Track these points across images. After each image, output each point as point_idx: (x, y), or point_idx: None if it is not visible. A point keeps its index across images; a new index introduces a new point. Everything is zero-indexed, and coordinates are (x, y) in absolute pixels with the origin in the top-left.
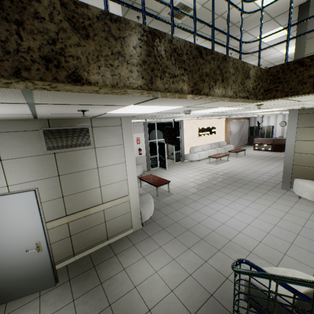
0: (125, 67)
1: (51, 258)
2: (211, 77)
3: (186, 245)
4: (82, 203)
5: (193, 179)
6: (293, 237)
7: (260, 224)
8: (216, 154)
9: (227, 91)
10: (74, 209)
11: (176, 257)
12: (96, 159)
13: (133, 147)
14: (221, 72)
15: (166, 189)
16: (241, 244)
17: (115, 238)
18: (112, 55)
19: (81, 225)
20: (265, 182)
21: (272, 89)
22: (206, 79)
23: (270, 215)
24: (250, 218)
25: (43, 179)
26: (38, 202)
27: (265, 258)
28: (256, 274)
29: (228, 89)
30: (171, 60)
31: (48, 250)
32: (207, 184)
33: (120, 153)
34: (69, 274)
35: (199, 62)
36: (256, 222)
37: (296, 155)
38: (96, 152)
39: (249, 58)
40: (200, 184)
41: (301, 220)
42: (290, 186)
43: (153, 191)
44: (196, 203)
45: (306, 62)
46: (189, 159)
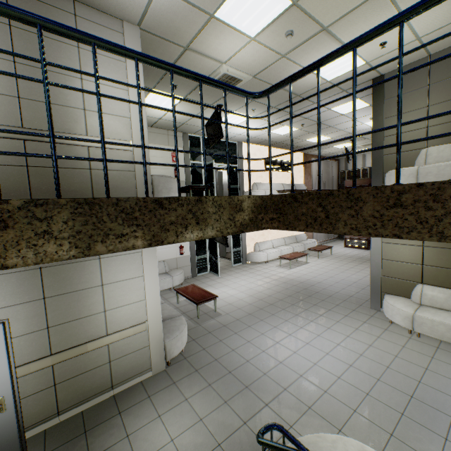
0: (54, 242)
1: (20, 421)
2: (180, 223)
3: (222, 396)
4: (76, 335)
5: (253, 291)
6: (370, 384)
7: (330, 364)
8: (290, 253)
9: (207, 232)
10: (63, 345)
11: (205, 417)
12: (101, 273)
13: (155, 255)
14: (194, 215)
15: (212, 306)
16: (298, 395)
17: (124, 386)
18: (36, 236)
19: (73, 368)
20: (351, 297)
21: (275, 218)
22: (171, 227)
23: (347, 350)
24: (320, 354)
25: (21, 304)
26: (7, 339)
27: (327, 417)
28: (278, 447)
29: (209, 229)
30: (117, 221)
31: (16, 409)
32: (271, 299)
33: (136, 263)
34: (46, 444)
35: (159, 213)
36: (326, 360)
37: (384, 262)
38: (102, 264)
39: (328, 130)
40: (262, 299)
41: (387, 357)
42: (380, 305)
43: (194, 310)
44: (250, 329)
45: (299, 198)
46: (252, 260)
